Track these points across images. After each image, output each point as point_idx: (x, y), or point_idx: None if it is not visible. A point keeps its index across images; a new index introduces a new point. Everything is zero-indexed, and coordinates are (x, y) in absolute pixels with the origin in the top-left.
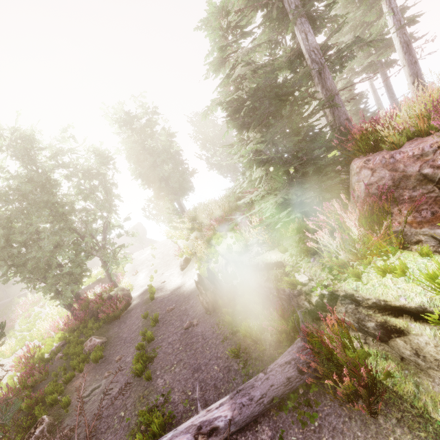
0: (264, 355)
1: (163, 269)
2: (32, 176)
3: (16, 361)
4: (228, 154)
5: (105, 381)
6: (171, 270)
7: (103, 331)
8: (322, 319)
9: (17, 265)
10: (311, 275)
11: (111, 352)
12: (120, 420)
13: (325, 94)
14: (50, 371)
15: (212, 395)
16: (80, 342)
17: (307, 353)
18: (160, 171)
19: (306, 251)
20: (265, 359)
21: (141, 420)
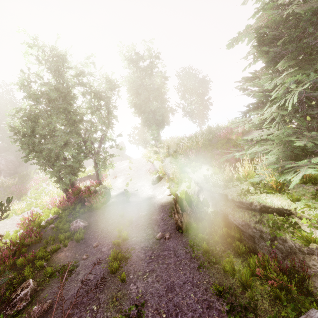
0: (256, 306)
1: (136, 179)
2: (59, 87)
3: (22, 221)
4: (201, 104)
5: (82, 263)
6: (143, 182)
7: (86, 216)
8: None
9: (36, 151)
10: None
11: (90, 236)
12: (92, 314)
13: None
14: (43, 236)
15: None
16: (68, 220)
17: None
18: (151, 104)
19: None
20: (259, 313)
21: None
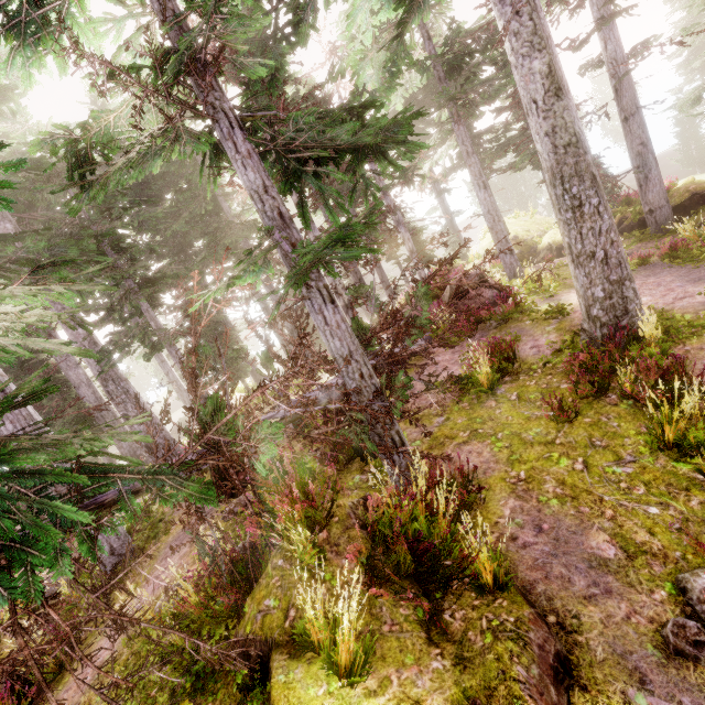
0: None
1: None
2: None
3: None
4: None
5: None
6: None
7: None
8: None
9: None
10: None
11: None
12: None
13: None
14: None
15: None
16: None
17: None
18: None
19: None
20: None
21: None
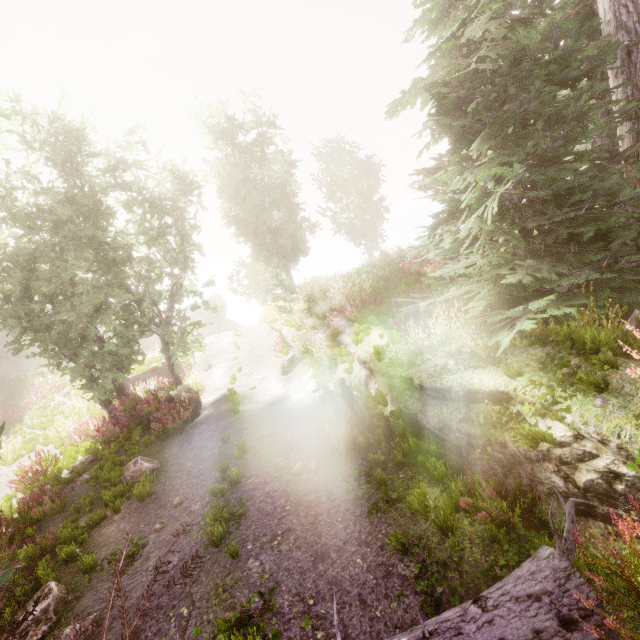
0: (461, 559)
1: (252, 367)
2: (74, 194)
3: (19, 475)
4: (367, 209)
5: (155, 538)
6: (264, 371)
7: (155, 450)
8: (616, 523)
9: (37, 328)
10: (600, 432)
11: (166, 487)
12: (181, 623)
13: (630, 94)
14: (68, 500)
15: (357, 618)
16: (118, 461)
17: (580, 587)
18: (267, 217)
19: (579, 383)
20: (465, 569)
21: (223, 639)
